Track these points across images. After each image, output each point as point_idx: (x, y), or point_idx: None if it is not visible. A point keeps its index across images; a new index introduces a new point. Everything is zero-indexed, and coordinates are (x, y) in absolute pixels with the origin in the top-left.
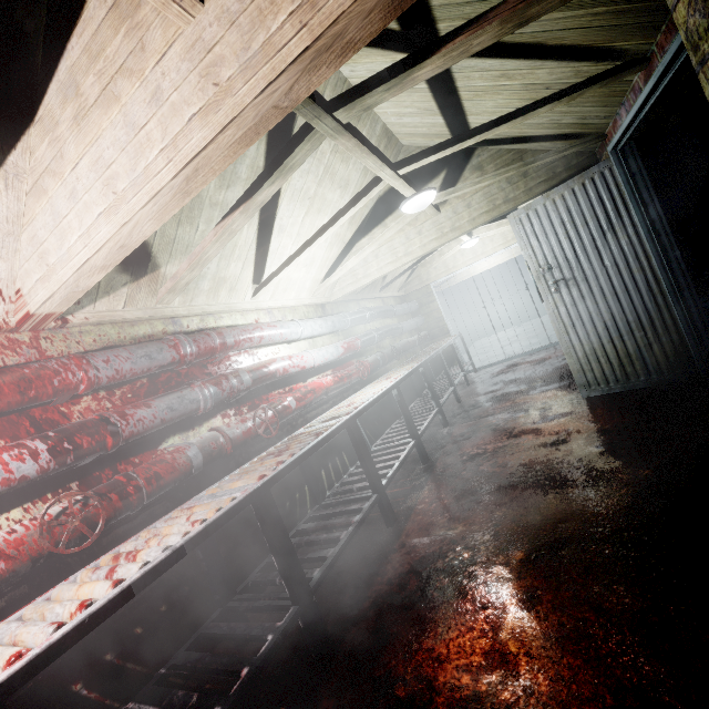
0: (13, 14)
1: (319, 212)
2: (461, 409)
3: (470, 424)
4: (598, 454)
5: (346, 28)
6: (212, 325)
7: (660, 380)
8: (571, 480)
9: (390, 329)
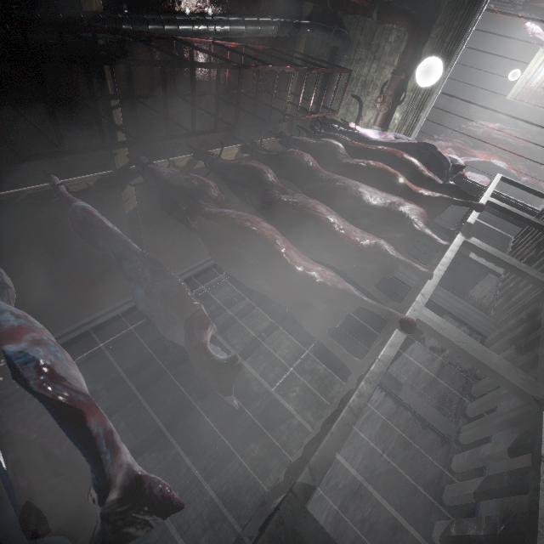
0: None
1: None
2: None
3: None
4: None
5: None
6: (515, 95)
7: None
8: None
9: None
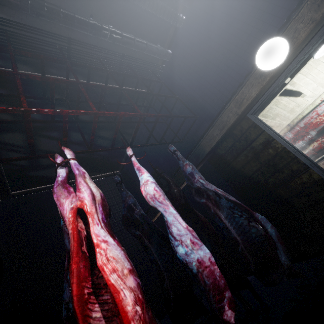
0: None
1: None
2: None
3: None
4: None
5: None
6: (301, 117)
7: None
8: None
9: None
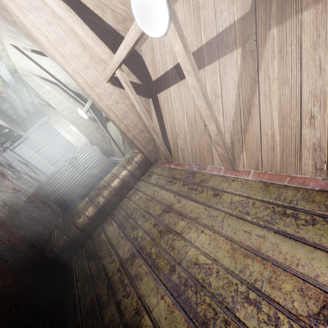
0: (96, 16)
1: (66, 74)
2: None
3: None
4: (23, 199)
5: (107, 115)
6: None
7: (55, 202)
8: (10, 197)
9: (16, 105)
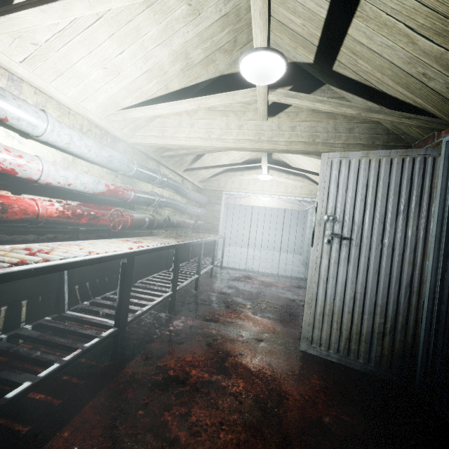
0: None
1: (148, 5)
2: (194, 298)
3: (191, 322)
4: None
5: None
6: None
7: (376, 371)
8: None
9: (174, 203)
